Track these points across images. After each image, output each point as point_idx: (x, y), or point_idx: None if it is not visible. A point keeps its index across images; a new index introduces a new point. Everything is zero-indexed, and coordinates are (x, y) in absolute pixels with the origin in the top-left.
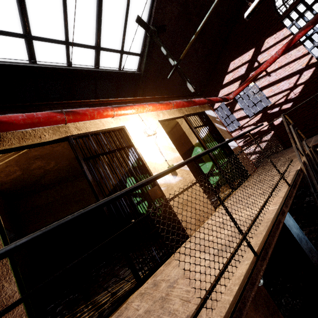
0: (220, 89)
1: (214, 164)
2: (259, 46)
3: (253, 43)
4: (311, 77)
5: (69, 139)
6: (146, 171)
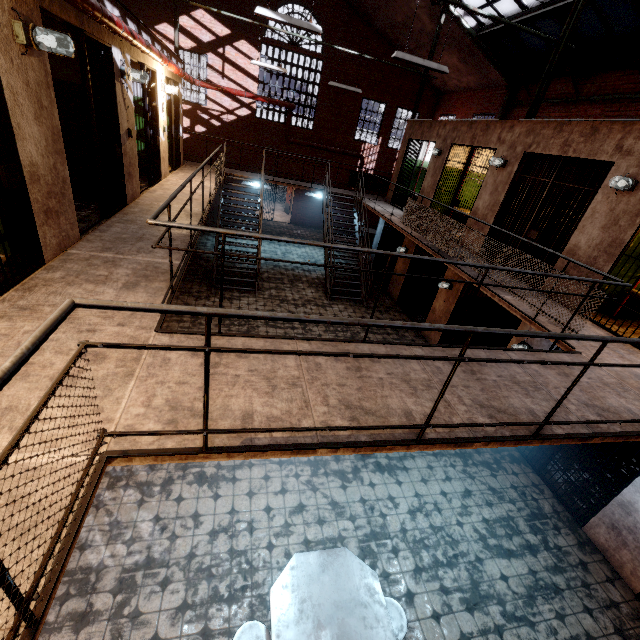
0: (167, 20)
1: (172, 142)
2: (235, 37)
3: (234, 25)
4: (245, 117)
5: (143, 66)
6: (155, 121)
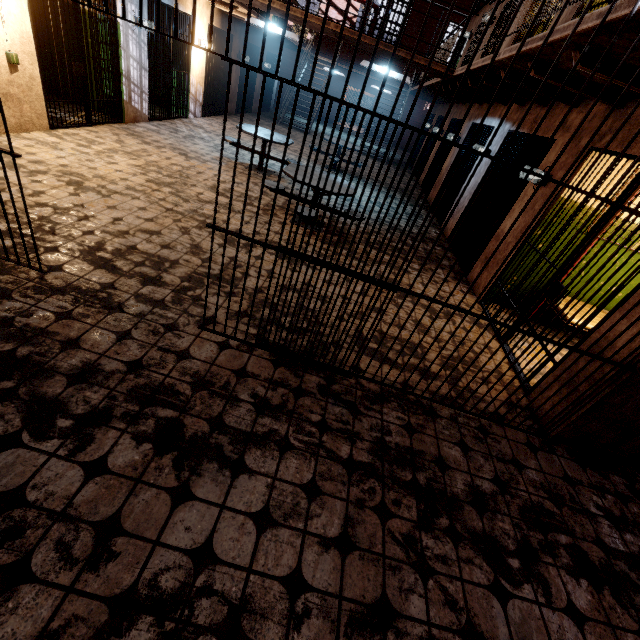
0: None
1: None
2: None
3: None
4: None
5: None
6: None
